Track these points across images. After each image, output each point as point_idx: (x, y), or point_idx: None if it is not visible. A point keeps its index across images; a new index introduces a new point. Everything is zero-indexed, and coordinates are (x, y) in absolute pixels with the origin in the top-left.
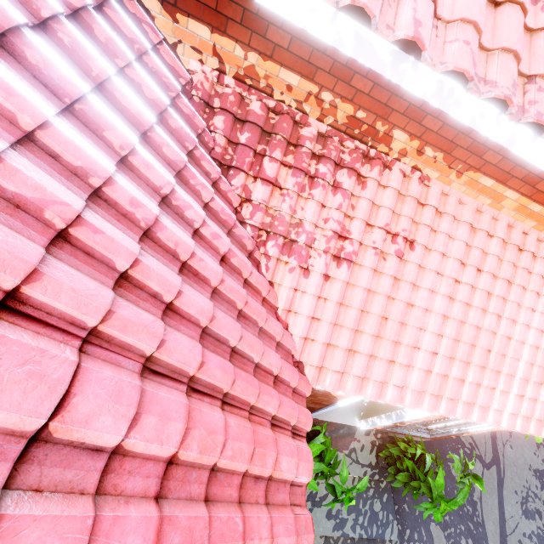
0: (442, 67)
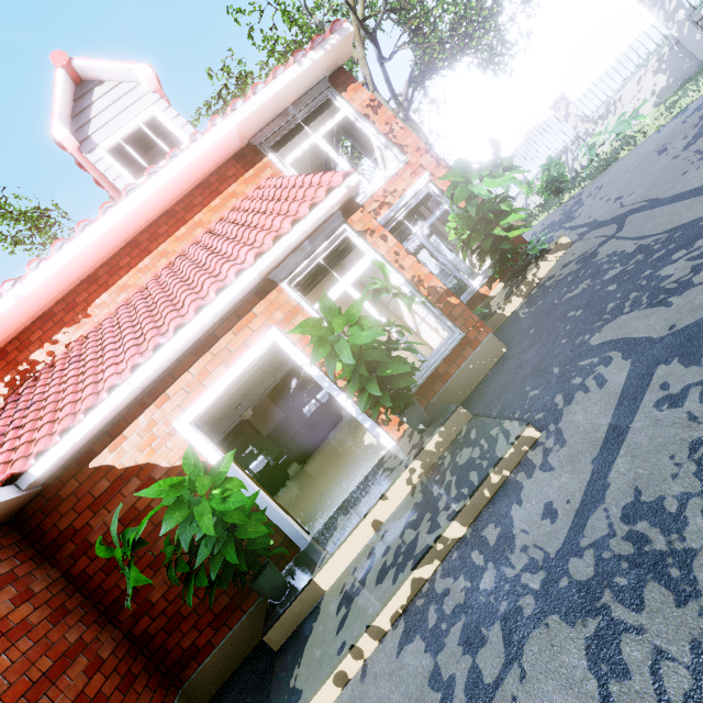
0: None
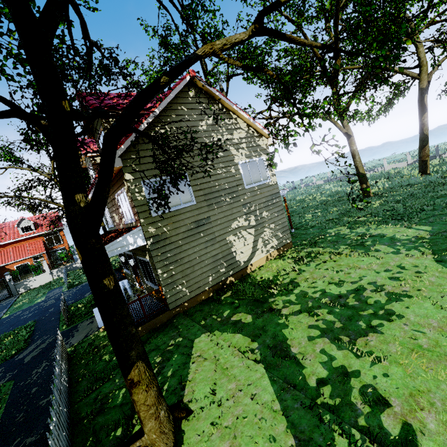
0: None
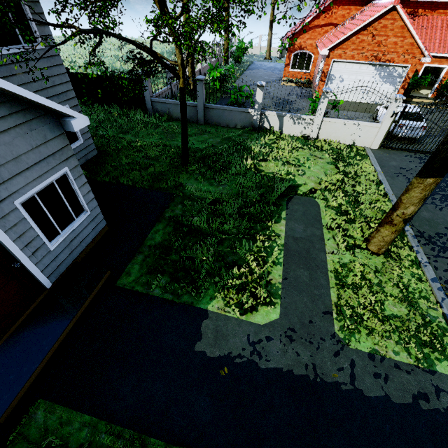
0: None
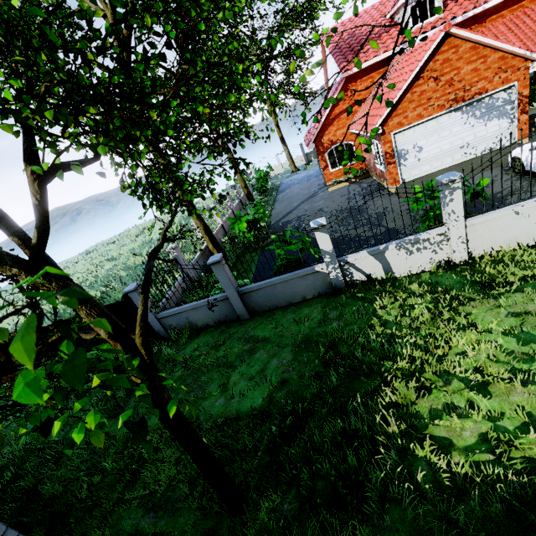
0: (460, 15)
